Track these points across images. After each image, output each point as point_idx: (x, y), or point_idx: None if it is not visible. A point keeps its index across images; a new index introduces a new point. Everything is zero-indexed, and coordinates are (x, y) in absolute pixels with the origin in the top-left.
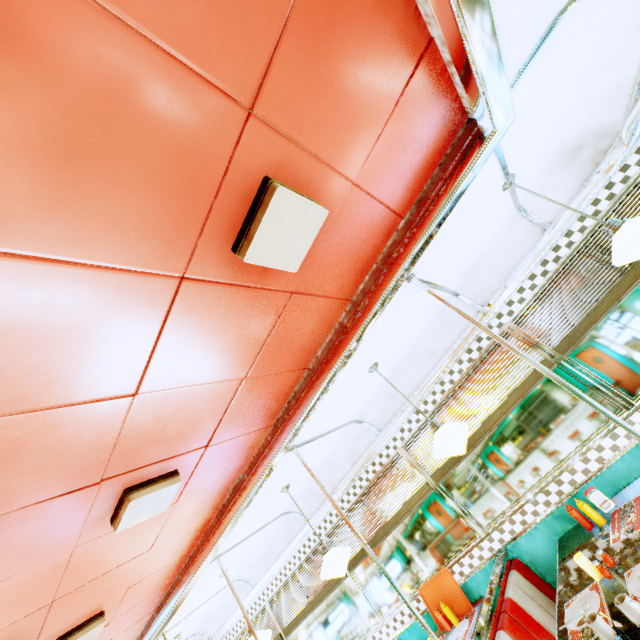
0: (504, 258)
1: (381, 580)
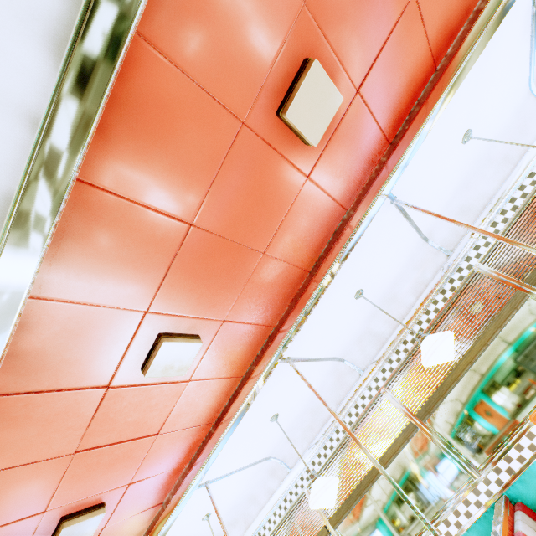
0: None
1: (468, 424)
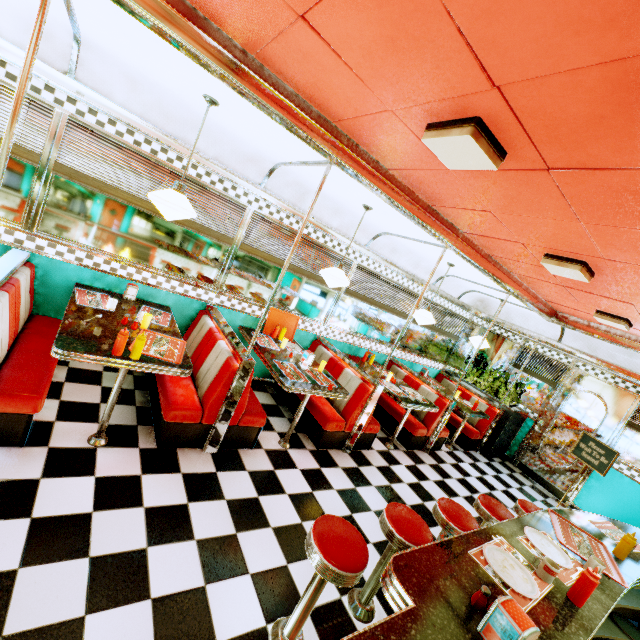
0: (452, 288)
1: (250, 278)
